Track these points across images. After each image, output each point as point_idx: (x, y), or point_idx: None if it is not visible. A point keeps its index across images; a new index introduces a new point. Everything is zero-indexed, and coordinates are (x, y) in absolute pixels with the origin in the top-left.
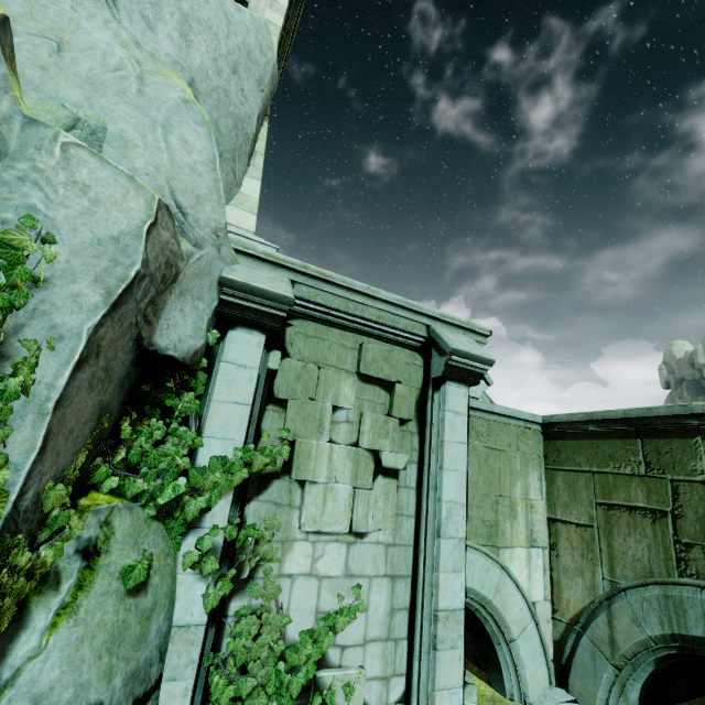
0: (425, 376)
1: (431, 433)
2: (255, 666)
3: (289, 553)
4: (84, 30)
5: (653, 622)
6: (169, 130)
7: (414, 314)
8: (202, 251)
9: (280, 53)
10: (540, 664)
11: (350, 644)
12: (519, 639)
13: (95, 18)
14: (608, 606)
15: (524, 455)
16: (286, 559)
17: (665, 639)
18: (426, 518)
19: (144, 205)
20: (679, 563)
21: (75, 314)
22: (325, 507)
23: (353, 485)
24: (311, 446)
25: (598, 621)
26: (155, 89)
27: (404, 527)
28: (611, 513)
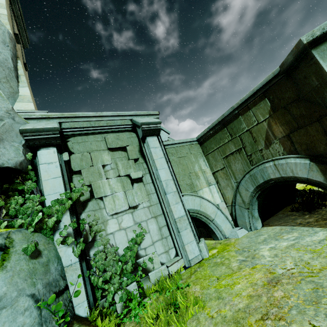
0: (138, 139)
1: (149, 159)
2: (109, 269)
3: (107, 226)
4: None
5: (250, 187)
6: None
7: (122, 117)
8: (3, 122)
9: (20, 29)
10: (226, 223)
11: (147, 246)
12: (215, 218)
13: None
14: (238, 190)
15: (194, 154)
16: (107, 228)
17: (255, 190)
18: (159, 190)
19: None
20: (250, 163)
21: None
22: (115, 203)
23: (124, 191)
24: (99, 183)
25: (237, 197)
26: None
27: (153, 198)
28: (228, 159)
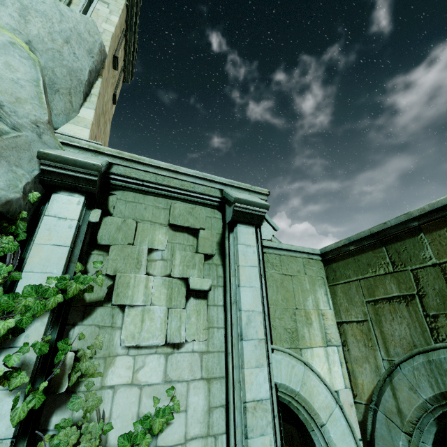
0: (223, 224)
1: (230, 262)
2: None
3: (111, 367)
4: None
5: (425, 386)
6: None
7: (209, 182)
8: (19, 133)
9: (127, 60)
10: (349, 444)
11: (172, 445)
12: (328, 423)
13: None
14: (390, 381)
15: (311, 278)
16: (109, 372)
17: (437, 399)
18: (232, 326)
19: None
20: (432, 332)
21: None
22: (143, 325)
23: (168, 306)
24: (129, 278)
25: (386, 396)
26: None
27: (216, 336)
28: (377, 307)
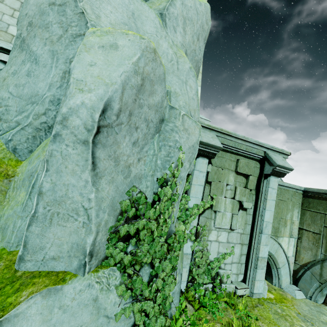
0: (260, 172)
1: (261, 195)
2: (201, 266)
3: (210, 234)
4: (160, 45)
5: None
6: (186, 84)
7: (260, 147)
8: None
9: None
10: (287, 277)
11: (227, 263)
12: (281, 268)
13: (162, 37)
14: (322, 263)
15: (293, 203)
16: (209, 235)
17: None
18: (256, 226)
19: (198, 131)
20: None
21: (184, 172)
22: (222, 220)
23: (231, 213)
24: (219, 199)
25: (316, 267)
26: (181, 65)
27: (247, 228)
28: None
